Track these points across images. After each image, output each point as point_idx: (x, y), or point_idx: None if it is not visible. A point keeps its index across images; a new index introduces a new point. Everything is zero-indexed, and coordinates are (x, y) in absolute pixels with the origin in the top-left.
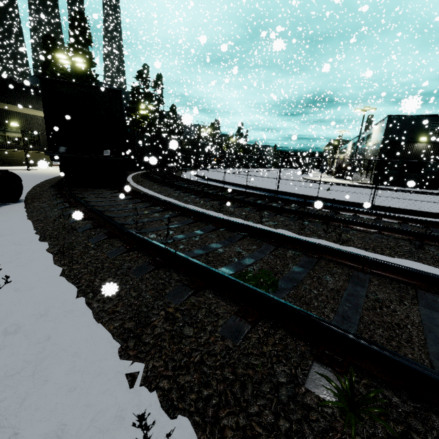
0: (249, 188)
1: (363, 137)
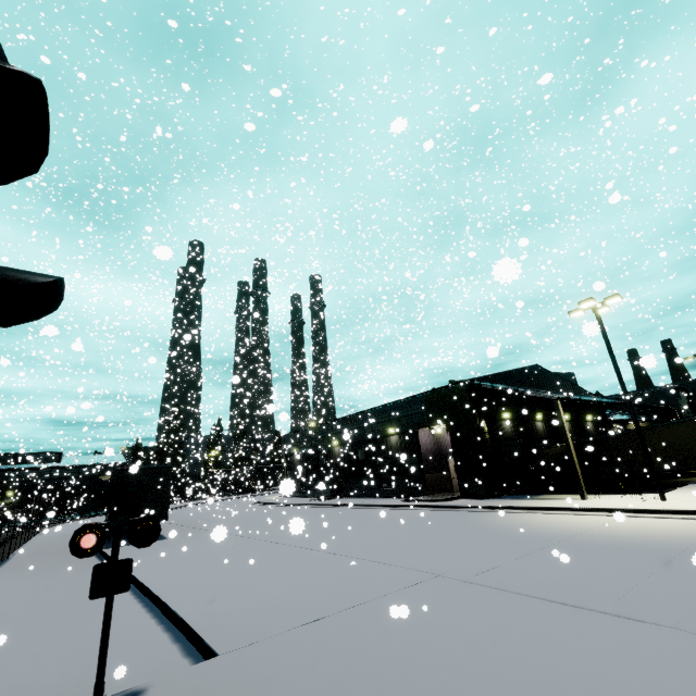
0: None
1: None
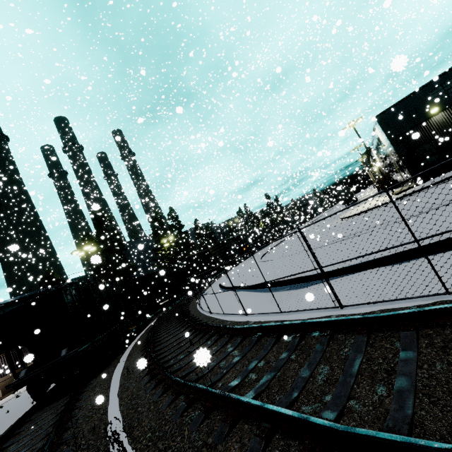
0: (249, 288)
1: (376, 143)
